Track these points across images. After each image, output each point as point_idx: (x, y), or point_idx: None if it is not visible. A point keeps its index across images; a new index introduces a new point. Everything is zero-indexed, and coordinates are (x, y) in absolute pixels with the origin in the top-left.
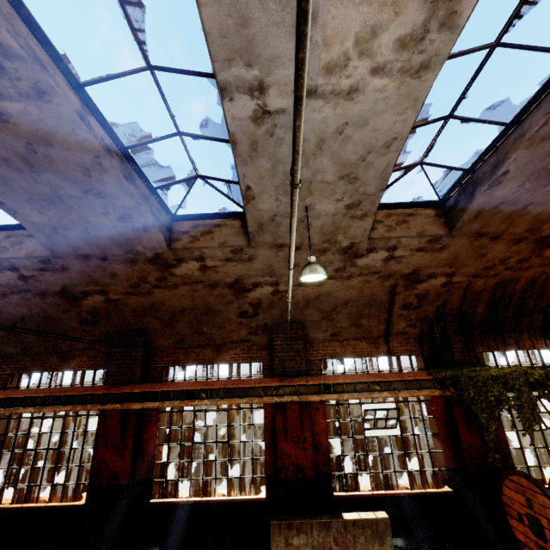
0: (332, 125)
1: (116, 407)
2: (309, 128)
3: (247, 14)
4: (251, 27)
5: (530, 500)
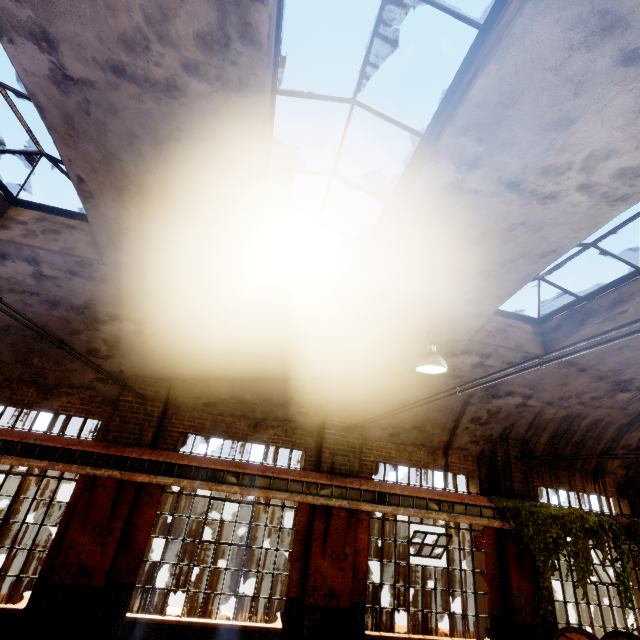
0: (508, 221)
1: (113, 475)
2: (487, 216)
3: (517, 97)
4: (510, 110)
5: None
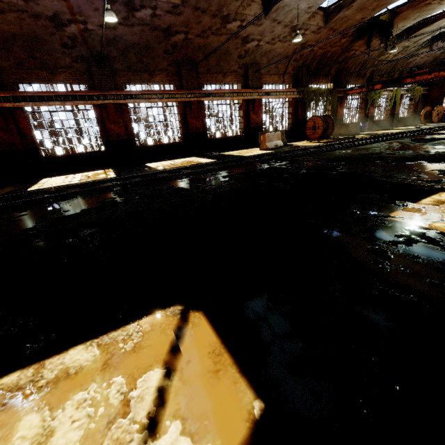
0: None
1: (195, 100)
2: None
3: None
4: None
5: (315, 122)
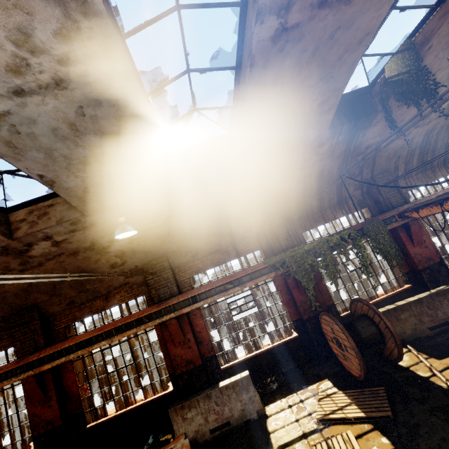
0: (69, 111)
1: (29, 374)
2: (49, 119)
3: None
4: None
5: (332, 329)
